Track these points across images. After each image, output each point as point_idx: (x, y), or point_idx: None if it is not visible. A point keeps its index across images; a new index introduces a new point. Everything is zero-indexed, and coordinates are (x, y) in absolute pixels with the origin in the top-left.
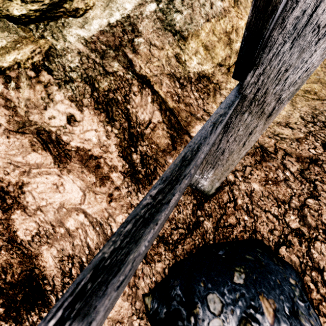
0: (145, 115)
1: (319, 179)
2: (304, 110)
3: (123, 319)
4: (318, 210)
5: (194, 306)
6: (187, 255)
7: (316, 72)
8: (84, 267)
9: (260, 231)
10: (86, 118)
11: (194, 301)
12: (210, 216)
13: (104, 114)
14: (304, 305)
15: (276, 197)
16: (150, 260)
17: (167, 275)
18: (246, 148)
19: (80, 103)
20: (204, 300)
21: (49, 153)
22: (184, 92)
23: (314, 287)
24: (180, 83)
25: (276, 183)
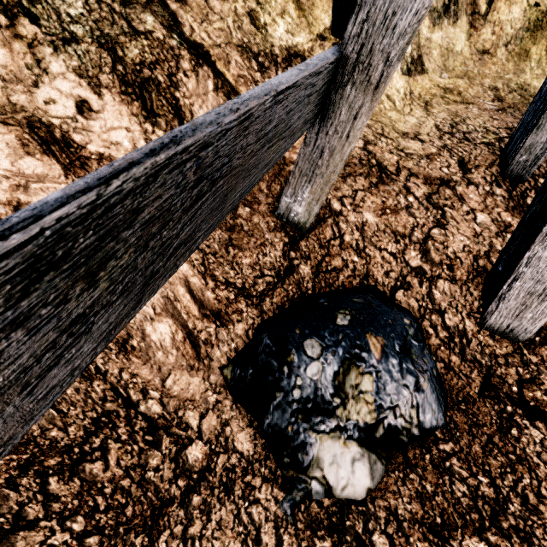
0: (206, 110)
1: (449, 204)
2: (441, 117)
3: (194, 397)
4: (444, 242)
5: (287, 354)
6: (277, 311)
7: (464, 61)
8: (132, 330)
9: (373, 275)
10: (109, 108)
11: (288, 348)
12: (307, 258)
13: (138, 103)
14: (419, 345)
15: (395, 230)
16: (226, 321)
17: (252, 339)
18: (351, 143)
19: (95, 81)
20: (299, 346)
21: (55, 159)
22: (266, 80)
23: (433, 331)
24: (259, 63)
25: (395, 212)
